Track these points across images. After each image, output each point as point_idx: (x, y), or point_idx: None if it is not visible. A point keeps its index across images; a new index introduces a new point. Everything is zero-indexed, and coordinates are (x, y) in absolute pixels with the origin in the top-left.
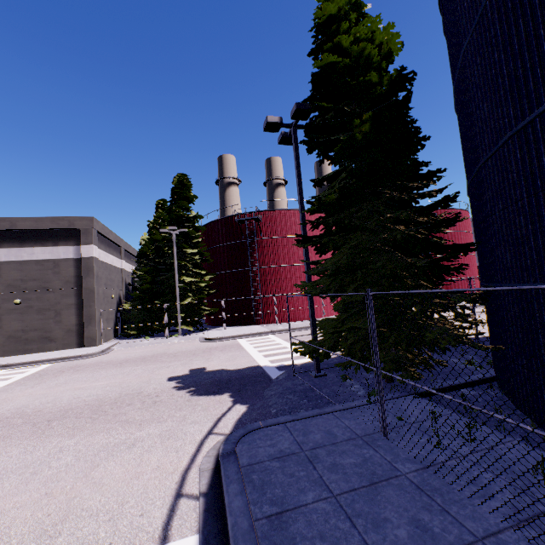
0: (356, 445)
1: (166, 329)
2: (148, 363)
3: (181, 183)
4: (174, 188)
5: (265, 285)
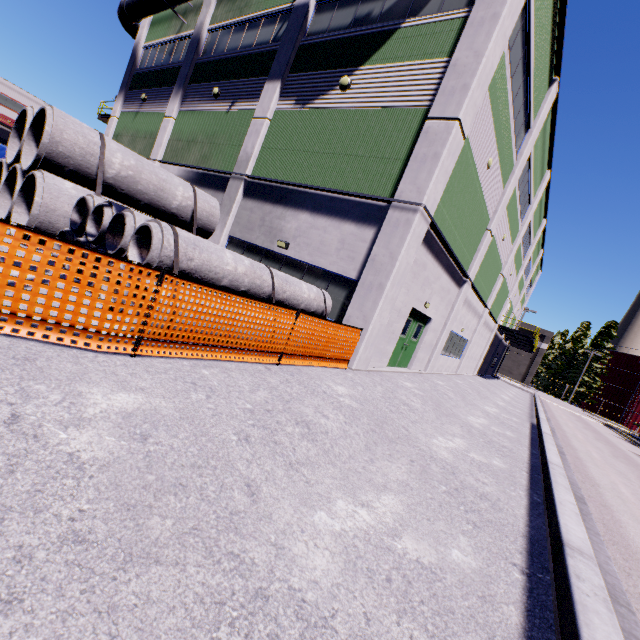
0: (634, 435)
1: (562, 396)
2: (564, 404)
3: (610, 326)
4: (603, 327)
5: (639, 407)
